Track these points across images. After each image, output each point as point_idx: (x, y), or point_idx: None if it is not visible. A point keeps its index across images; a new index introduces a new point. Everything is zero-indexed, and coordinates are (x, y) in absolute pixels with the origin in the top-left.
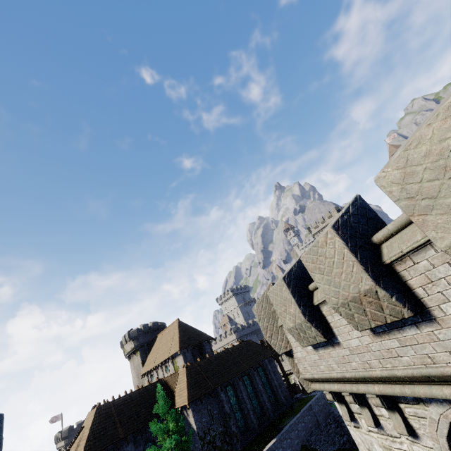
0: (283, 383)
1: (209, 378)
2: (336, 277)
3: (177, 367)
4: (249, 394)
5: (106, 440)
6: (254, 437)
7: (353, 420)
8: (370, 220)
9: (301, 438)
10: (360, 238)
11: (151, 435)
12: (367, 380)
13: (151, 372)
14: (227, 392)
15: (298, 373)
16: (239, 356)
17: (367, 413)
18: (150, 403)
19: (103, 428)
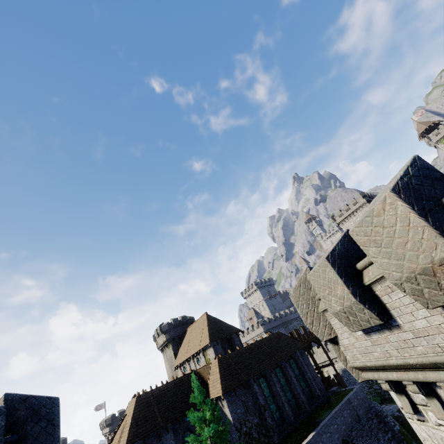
0: (317, 376)
1: (241, 370)
2: (398, 248)
3: (209, 359)
4: (283, 387)
5: (147, 428)
6: (291, 430)
7: (417, 412)
8: (436, 181)
9: (342, 433)
10: (428, 200)
11: (188, 425)
12: (438, 367)
13: (183, 364)
14: (260, 384)
15: (345, 362)
16: (269, 348)
17: (436, 404)
18: (185, 393)
19: (144, 416)
